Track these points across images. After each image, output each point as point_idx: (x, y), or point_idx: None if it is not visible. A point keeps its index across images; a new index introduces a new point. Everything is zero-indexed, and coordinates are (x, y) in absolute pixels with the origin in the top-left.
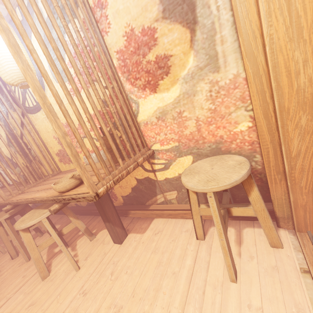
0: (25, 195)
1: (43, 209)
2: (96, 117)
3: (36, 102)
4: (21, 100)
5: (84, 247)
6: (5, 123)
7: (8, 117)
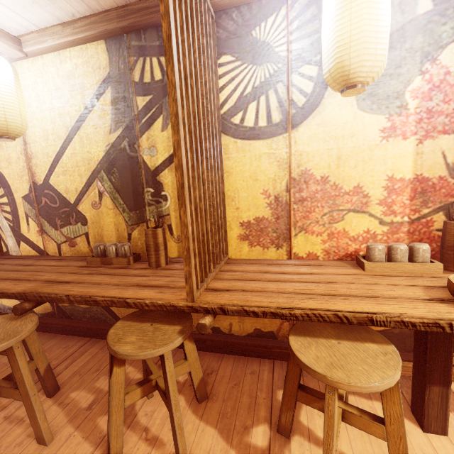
0: (276, 299)
1: (347, 341)
2: (411, 185)
3: (269, 122)
4: (228, 107)
5: (344, 436)
6: (127, 133)
7: (149, 124)
